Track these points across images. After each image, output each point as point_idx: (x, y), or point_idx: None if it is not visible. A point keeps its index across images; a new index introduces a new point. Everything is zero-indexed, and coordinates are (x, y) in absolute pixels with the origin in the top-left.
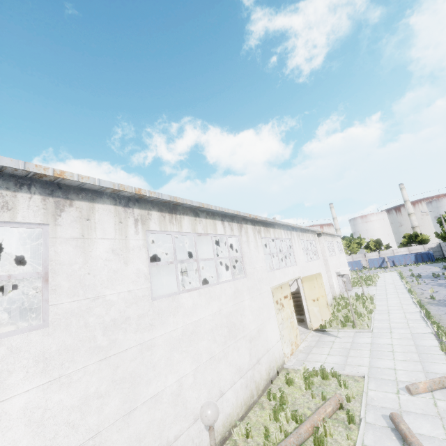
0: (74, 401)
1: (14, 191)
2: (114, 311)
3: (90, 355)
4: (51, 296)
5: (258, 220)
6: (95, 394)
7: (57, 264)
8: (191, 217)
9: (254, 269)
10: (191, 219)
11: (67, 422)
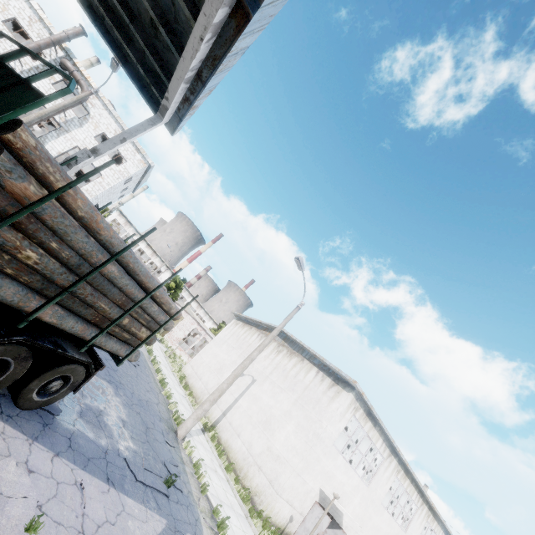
0: (357, 512)
1: (387, 447)
2: (375, 496)
3: (365, 504)
4: (373, 480)
5: (433, 508)
6: (359, 516)
7: (379, 472)
8: (410, 481)
9: (411, 534)
10: (409, 482)
11: (354, 516)
